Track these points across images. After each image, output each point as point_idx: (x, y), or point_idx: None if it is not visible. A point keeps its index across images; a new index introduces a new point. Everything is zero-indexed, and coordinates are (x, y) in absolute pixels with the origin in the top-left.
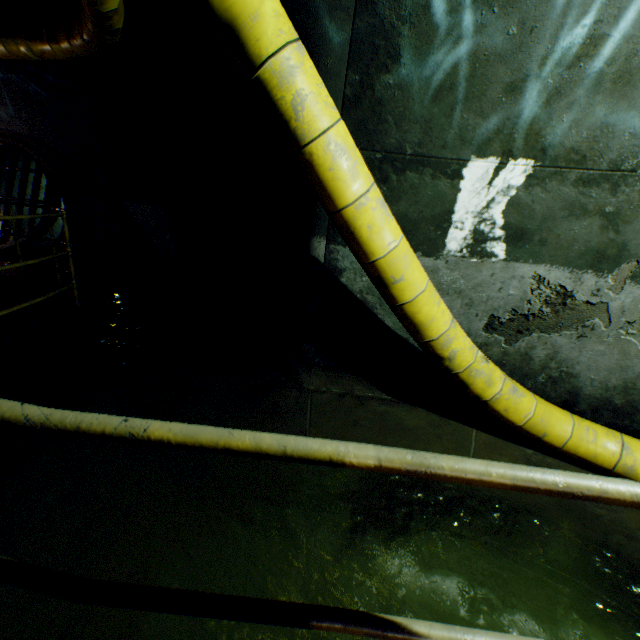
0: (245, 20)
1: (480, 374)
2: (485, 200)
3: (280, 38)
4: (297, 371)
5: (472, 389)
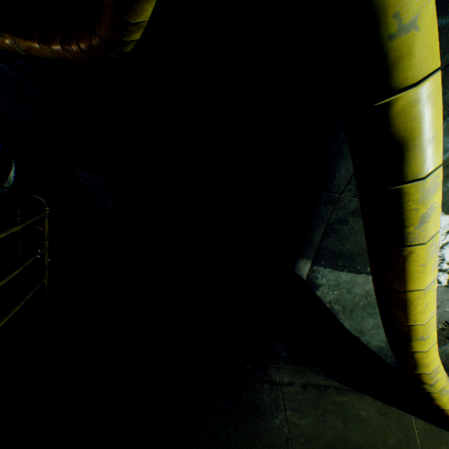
0: (423, 141)
1: (447, 392)
2: (441, 242)
3: (439, 158)
4: (267, 365)
5: (436, 401)
